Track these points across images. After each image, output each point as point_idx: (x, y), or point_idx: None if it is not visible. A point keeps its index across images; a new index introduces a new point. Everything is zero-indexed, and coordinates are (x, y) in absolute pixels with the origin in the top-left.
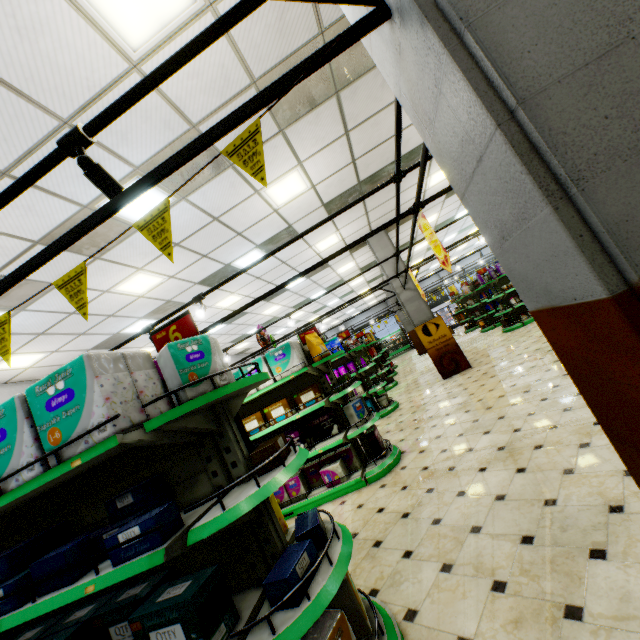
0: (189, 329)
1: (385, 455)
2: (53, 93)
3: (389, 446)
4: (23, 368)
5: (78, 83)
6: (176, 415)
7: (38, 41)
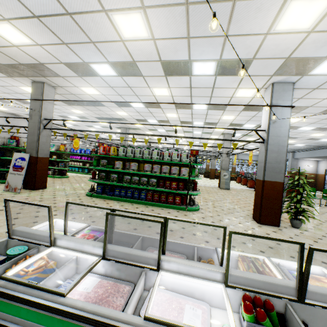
0: (15, 138)
1: (62, 176)
2: (17, 91)
3: (67, 175)
4: (2, 109)
5: (22, 92)
6: (5, 147)
7: (15, 89)
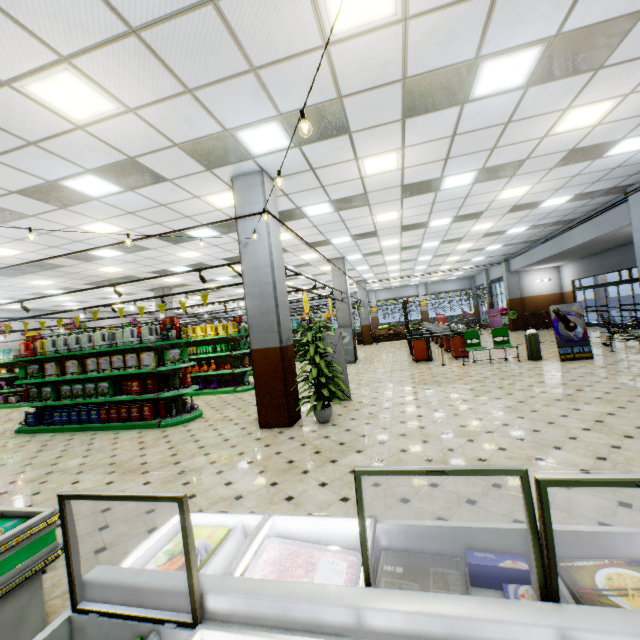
0: None
1: None
2: None
3: None
4: None
5: None
6: None
7: None
